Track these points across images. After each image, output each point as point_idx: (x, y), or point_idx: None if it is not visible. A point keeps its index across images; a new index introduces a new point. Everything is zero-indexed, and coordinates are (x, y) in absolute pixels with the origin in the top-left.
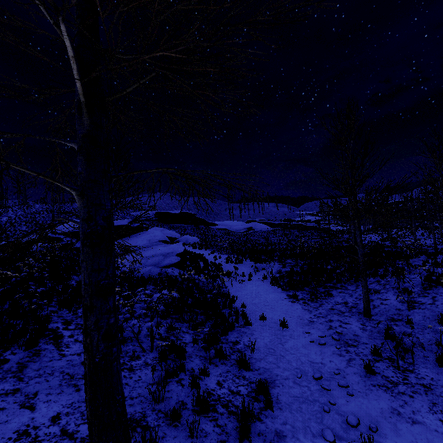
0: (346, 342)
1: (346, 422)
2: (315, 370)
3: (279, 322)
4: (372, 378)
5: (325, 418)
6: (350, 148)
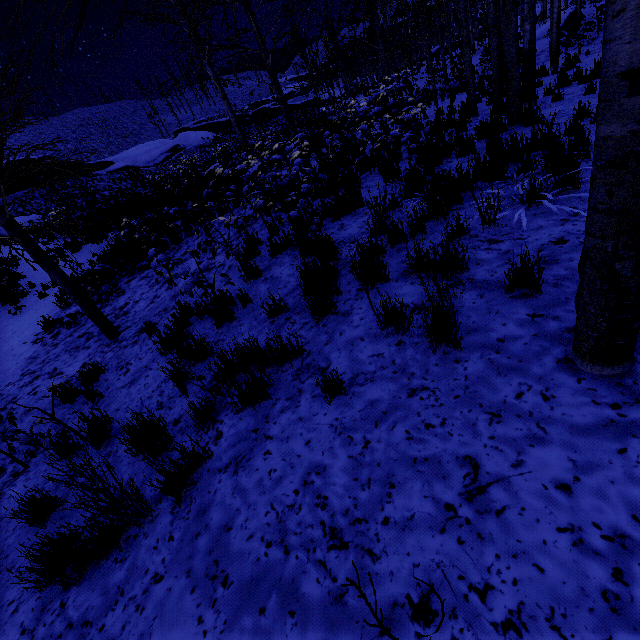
0: None
1: None
2: None
3: None
4: None
5: None
6: None
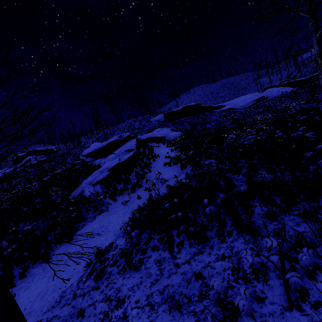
0: None
1: None
2: None
3: None
4: None
5: None
6: None
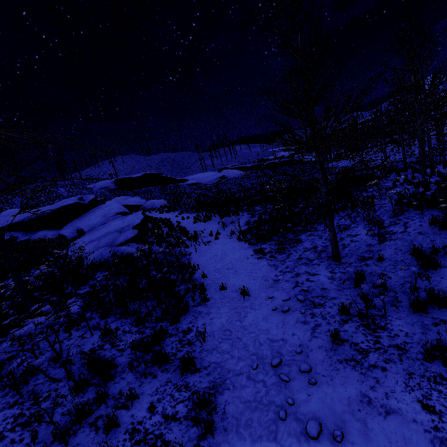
0: (312, 302)
1: (305, 432)
2: (274, 353)
3: (241, 290)
4: (339, 350)
5: (280, 431)
6: (298, 50)
